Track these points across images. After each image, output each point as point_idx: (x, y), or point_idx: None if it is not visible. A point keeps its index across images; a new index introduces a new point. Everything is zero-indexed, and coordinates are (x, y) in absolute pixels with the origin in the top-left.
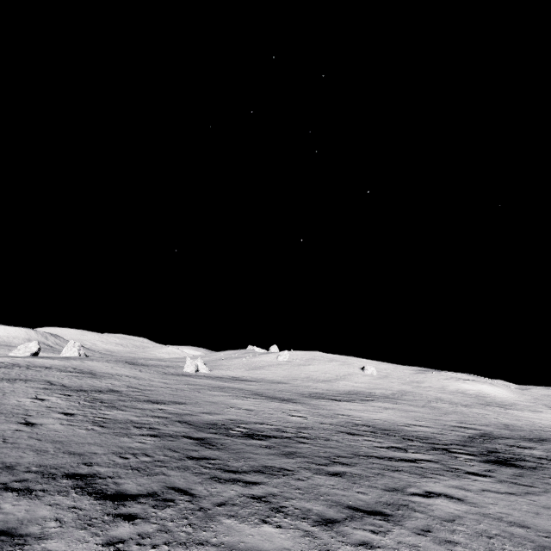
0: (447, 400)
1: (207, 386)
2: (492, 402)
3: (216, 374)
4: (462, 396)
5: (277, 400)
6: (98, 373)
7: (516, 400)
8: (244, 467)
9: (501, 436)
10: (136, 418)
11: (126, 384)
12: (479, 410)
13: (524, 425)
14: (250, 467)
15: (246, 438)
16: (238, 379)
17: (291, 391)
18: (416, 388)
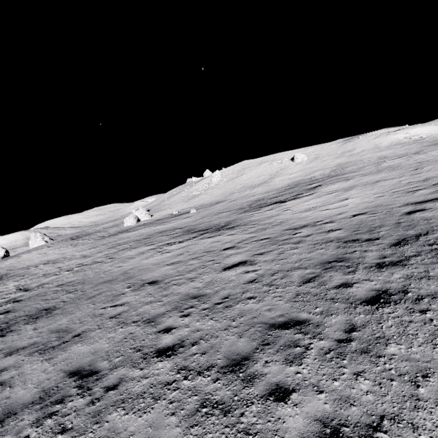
0: (392, 156)
1: (132, 242)
2: (436, 140)
3: (156, 218)
4: (401, 146)
5: (210, 233)
6: (13, 272)
7: None
8: None
9: None
10: None
11: (21, 284)
12: None
13: None
14: None
15: None
16: (177, 214)
17: (229, 209)
18: (351, 157)
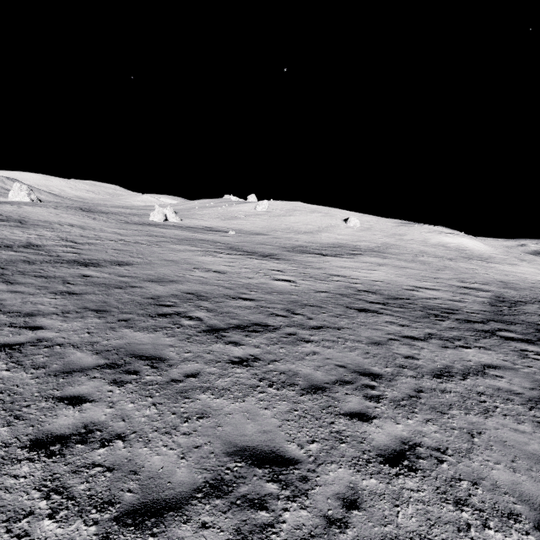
0: (431, 254)
1: (172, 239)
2: (473, 255)
3: (188, 224)
4: (444, 249)
5: (257, 257)
6: (31, 221)
7: (492, 253)
8: (182, 474)
9: (516, 299)
10: (15, 301)
11: (60, 236)
12: (466, 264)
13: (518, 282)
14: (199, 465)
15: (207, 339)
16: (213, 229)
17: (272, 244)
18: (399, 241)
